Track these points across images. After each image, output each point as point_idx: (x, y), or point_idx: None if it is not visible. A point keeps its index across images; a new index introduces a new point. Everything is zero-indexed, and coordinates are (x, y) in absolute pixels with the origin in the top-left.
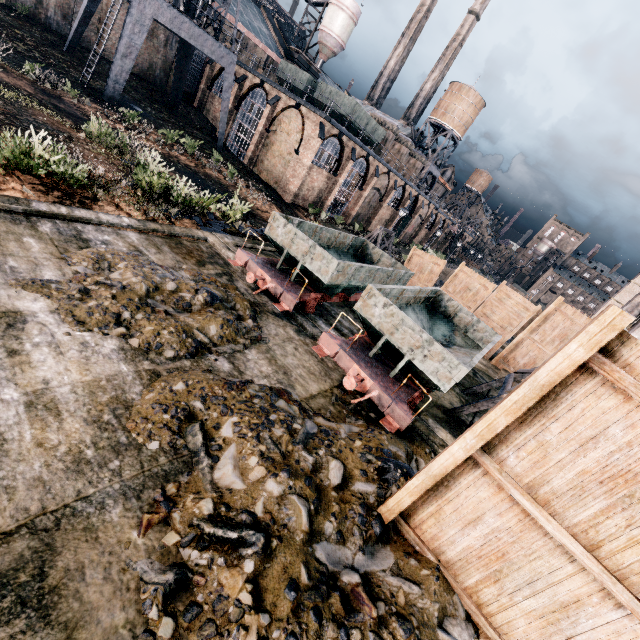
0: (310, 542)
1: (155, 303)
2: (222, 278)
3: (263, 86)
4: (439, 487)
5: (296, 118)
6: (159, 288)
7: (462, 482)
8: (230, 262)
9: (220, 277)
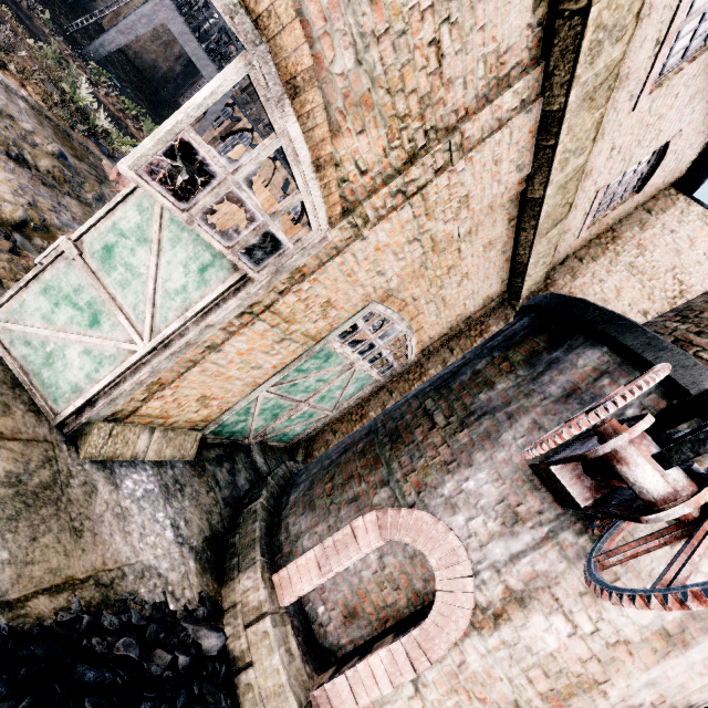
0: (14, 229)
1: (2, 121)
2: (91, 175)
3: (253, 132)
4: None
5: (269, 168)
6: (15, 120)
7: None
8: (105, 167)
9: (90, 174)
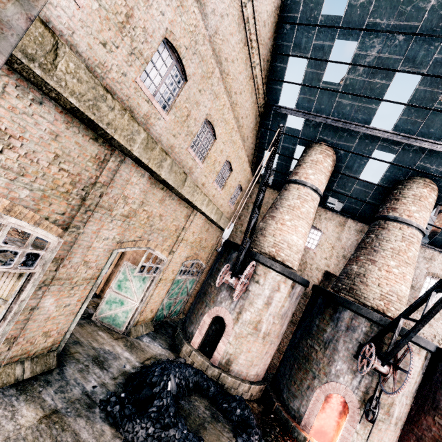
0: None
1: None
2: None
3: None
4: (109, 281)
5: None
6: None
7: (112, 277)
8: None
9: None
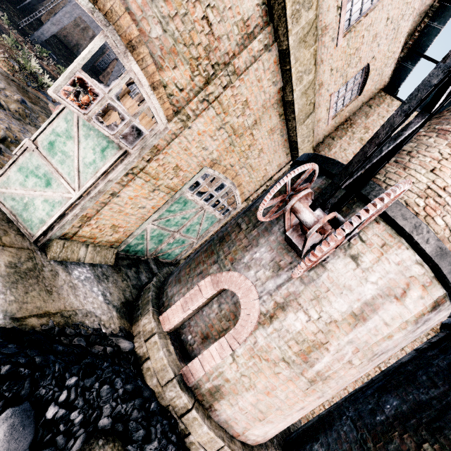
0: None
1: None
2: (42, 113)
3: None
4: None
5: None
6: None
7: None
8: (50, 107)
9: (41, 112)
